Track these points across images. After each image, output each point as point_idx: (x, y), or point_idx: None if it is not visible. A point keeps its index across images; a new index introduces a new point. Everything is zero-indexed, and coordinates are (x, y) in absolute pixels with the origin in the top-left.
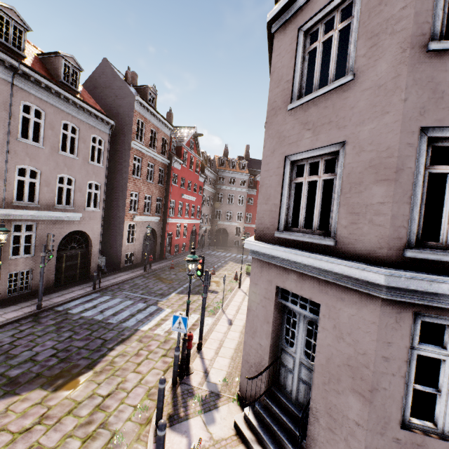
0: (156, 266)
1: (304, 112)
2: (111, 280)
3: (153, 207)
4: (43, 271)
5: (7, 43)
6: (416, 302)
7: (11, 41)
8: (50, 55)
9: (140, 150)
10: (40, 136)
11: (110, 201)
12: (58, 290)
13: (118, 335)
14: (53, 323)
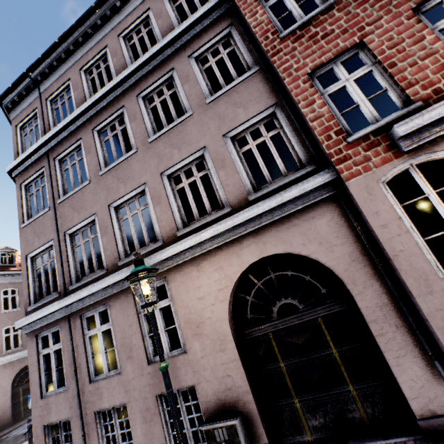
0: None
1: None
2: None
3: None
4: None
5: None
6: (31, 330)
7: None
8: None
9: None
10: None
11: None
12: (15, 423)
13: None
14: None
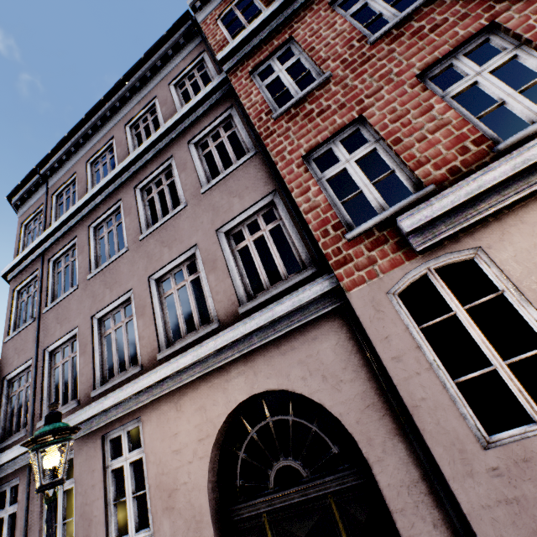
0: None
1: None
2: None
3: None
4: None
5: None
6: None
7: None
8: None
9: None
10: None
11: None
12: None
13: None
14: None
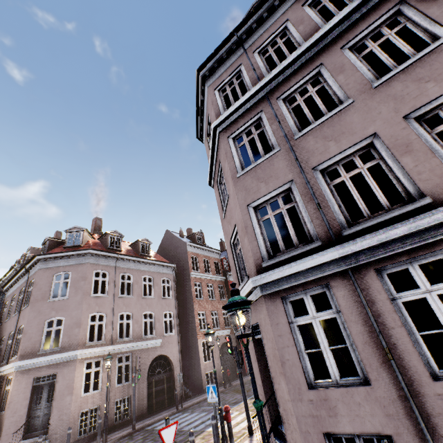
0: (237, 382)
1: (226, 217)
2: (193, 401)
3: (221, 321)
4: (135, 390)
5: (113, 247)
6: (275, 290)
7: (115, 246)
8: (134, 243)
9: (198, 277)
10: (131, 290)
11: (185, 326)
12: (150, 415)
13: (186, 437)
14: (141, 437)
